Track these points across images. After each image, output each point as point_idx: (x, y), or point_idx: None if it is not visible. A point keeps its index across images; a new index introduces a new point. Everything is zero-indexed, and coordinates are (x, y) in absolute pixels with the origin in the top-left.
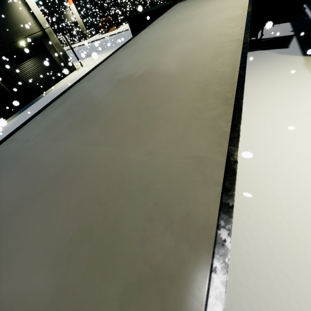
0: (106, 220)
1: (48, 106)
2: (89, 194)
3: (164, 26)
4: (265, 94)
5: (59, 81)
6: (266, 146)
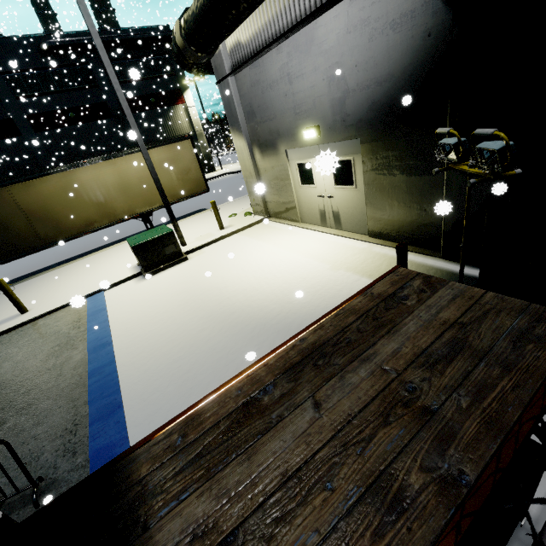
0: None
1: None
2: None
3: None
4: (210, 214)
5: None
6: None
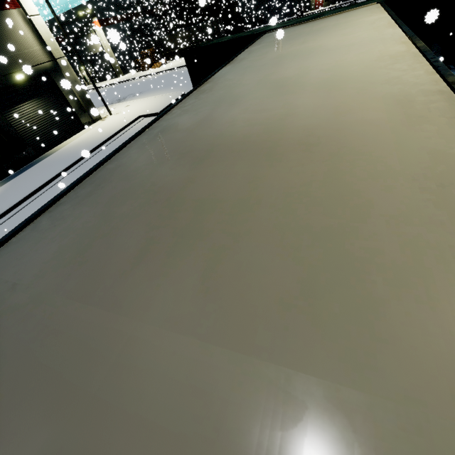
0: None
1: (63, 195)
2: None
3: (261, 64)
4: None
5: (73, 135)
6: None
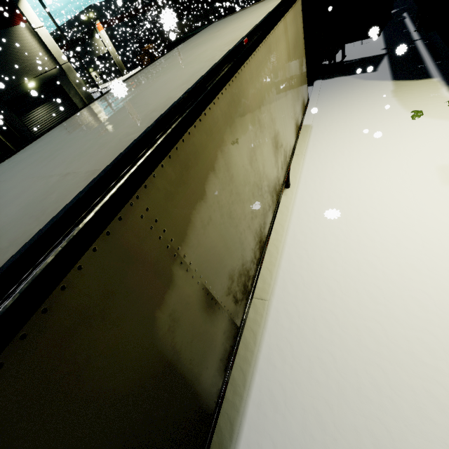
0: (3, 225)
1: (19, 150)
2: (3, 211)
3: (177, 54)
4: (339, 132)
5: None
6: (329, 198)
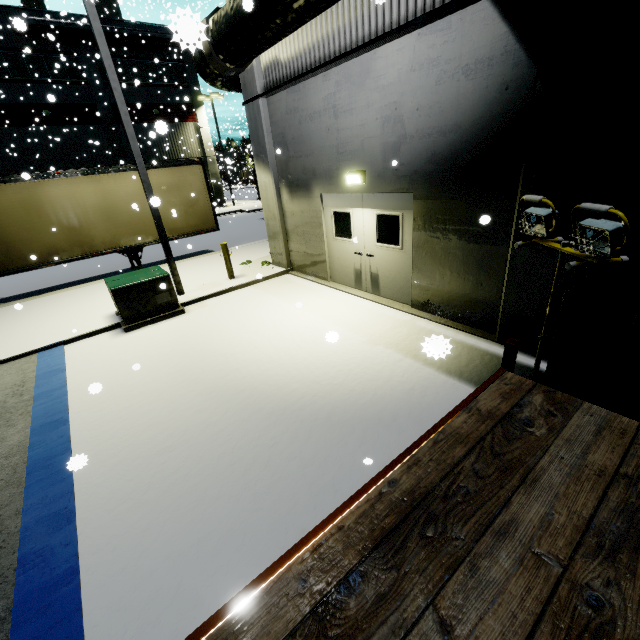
0: None
1: None
2: None
3: None
4: (217, 258)
5: None
6: None
